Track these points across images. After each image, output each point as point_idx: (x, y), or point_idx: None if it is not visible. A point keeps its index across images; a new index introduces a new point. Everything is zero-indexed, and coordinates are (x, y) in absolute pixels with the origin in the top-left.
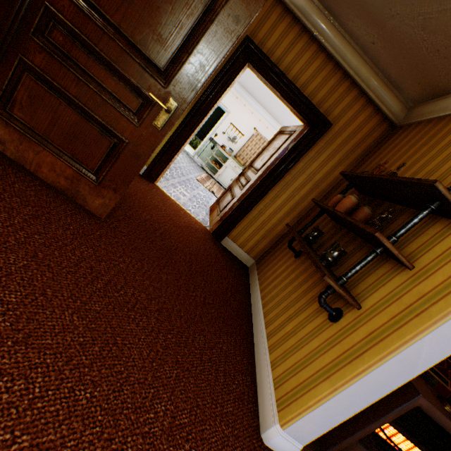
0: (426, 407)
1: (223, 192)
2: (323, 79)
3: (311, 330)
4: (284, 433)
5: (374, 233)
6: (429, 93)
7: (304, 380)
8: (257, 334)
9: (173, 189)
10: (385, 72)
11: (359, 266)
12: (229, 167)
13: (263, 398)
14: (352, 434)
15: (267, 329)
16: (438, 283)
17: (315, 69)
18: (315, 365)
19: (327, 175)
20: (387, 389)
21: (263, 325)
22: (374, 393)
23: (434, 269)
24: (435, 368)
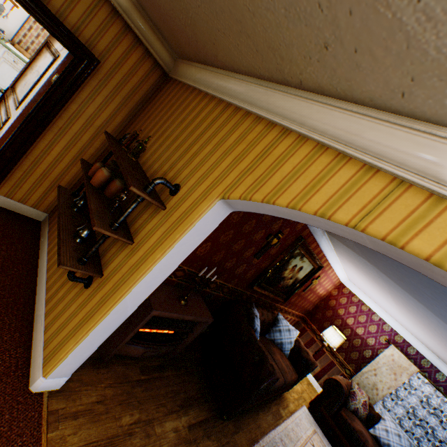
0: (160, 314)
1: None
2: None
3: (74, 296)
4: (48, 379)
5: (93, 228)
6: (183, 54)
7: (62, 340)
8: (39, 302)
9: None
10: (146, 11)
11: (95, 247)
12: (4, 61)
13: (35, 360)
14: (119, 345)
15: (47, 296)
16: (139, 258)
17: None
18: (70, 326)
19: (110, 120)
20: (114, 328)
21: (44, 292)
22: (107, 333)
23: (141, 246)
24: (183, 279)
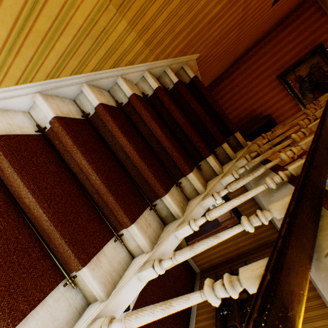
0: None
1: None
2: (249, 206)
3: None
4: None
5: (235, 322)
6: None
7: None
8: (191, 324)
9: None
10: None
11: (230, 327)
12: None
13: None
14: None
15: (195, 324)
16: None
17: (246, 201)
18: None
19: (244, 245)
20: None
21: (194, 321)
22: None
23: None
24: None
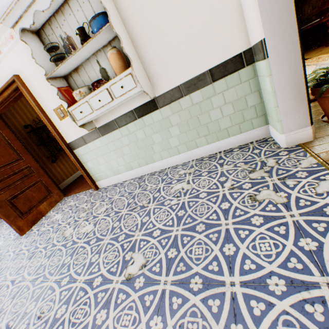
0: None
1: (9, 214)
2: None
3: None
4: None
5: None
6: None
7: None
8: None
9: (78, 201)
10: None
11: None
12: None
13: None
14: None
15: None
16: None
17: None
18: None
19: None
20: None
21: None
22: None
23: None
24: None
